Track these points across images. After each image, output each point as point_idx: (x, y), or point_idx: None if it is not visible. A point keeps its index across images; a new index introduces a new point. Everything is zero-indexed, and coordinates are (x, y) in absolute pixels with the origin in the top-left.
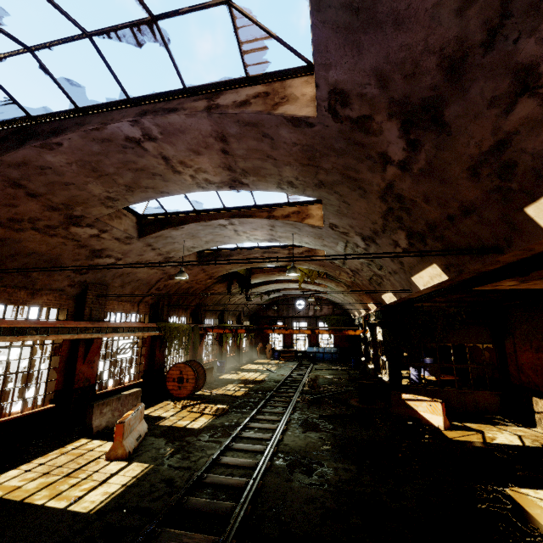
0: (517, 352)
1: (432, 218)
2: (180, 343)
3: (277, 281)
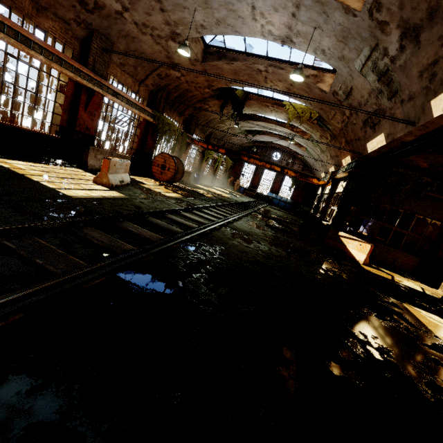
0: None
1: None
2: (169, 139)
3: (267, 120)
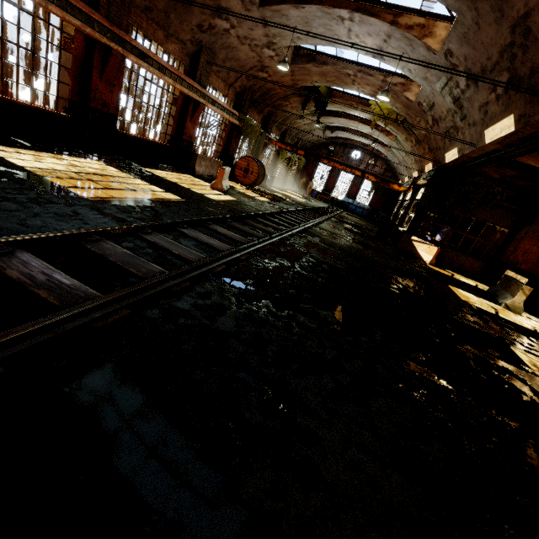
0: (524, 239)
1: (538, 62)
2: (250, 141)
3: (349, 117)
